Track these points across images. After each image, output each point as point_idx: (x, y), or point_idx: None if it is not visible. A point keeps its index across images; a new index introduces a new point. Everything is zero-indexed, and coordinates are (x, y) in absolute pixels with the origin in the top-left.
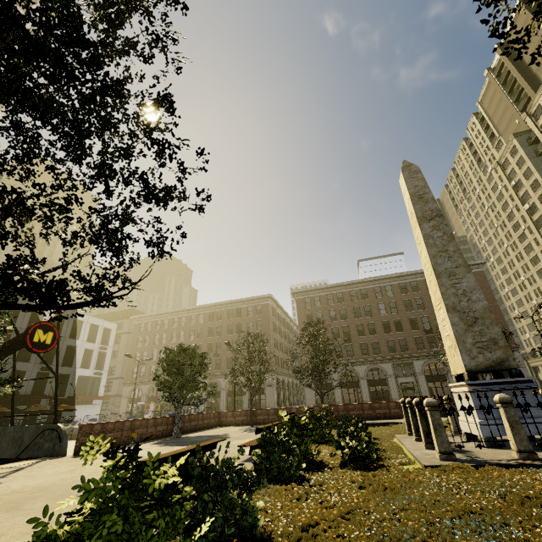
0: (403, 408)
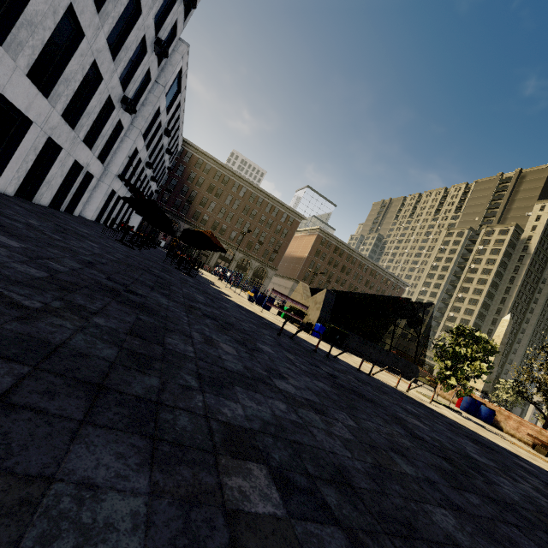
0: None
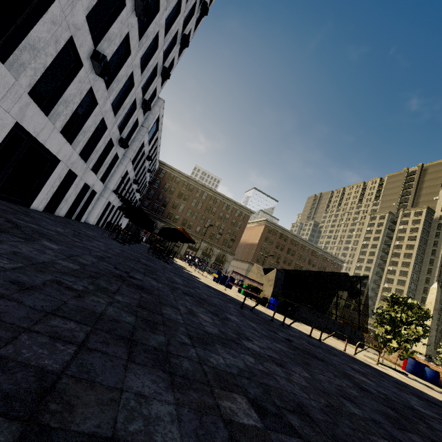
0: None
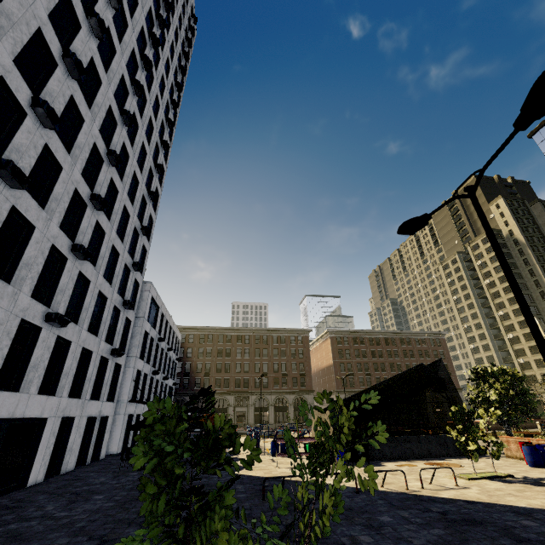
0: (540, 426)
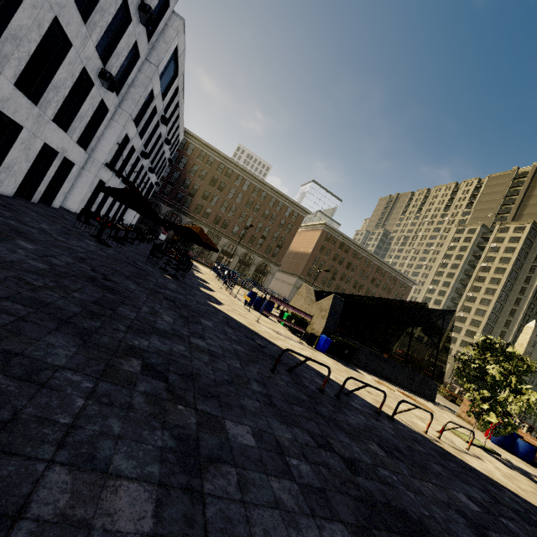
0: (458, 392)
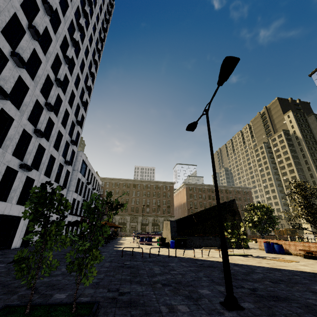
0: (289, 238)
